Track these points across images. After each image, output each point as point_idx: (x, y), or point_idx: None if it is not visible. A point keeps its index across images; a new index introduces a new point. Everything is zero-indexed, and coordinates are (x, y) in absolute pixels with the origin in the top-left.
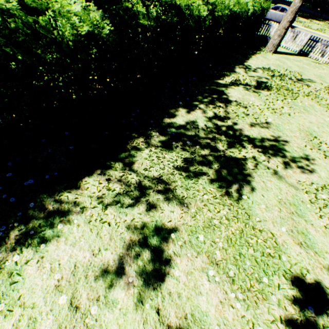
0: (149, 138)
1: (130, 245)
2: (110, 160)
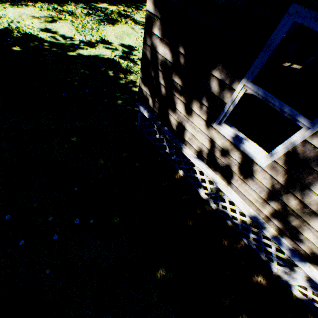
0: (78, 5)
1: (46, 17)
2: (54, 3)
